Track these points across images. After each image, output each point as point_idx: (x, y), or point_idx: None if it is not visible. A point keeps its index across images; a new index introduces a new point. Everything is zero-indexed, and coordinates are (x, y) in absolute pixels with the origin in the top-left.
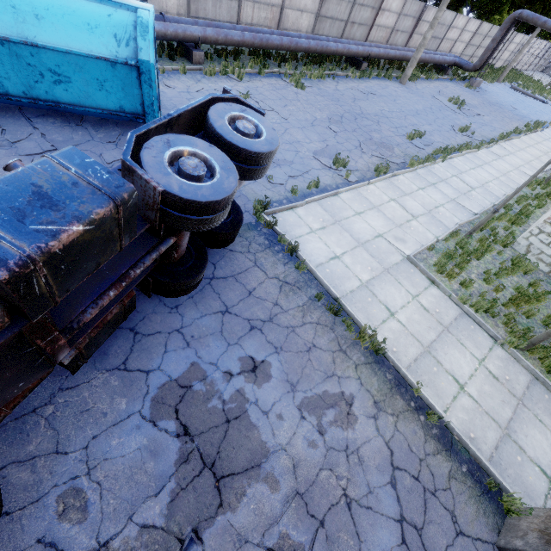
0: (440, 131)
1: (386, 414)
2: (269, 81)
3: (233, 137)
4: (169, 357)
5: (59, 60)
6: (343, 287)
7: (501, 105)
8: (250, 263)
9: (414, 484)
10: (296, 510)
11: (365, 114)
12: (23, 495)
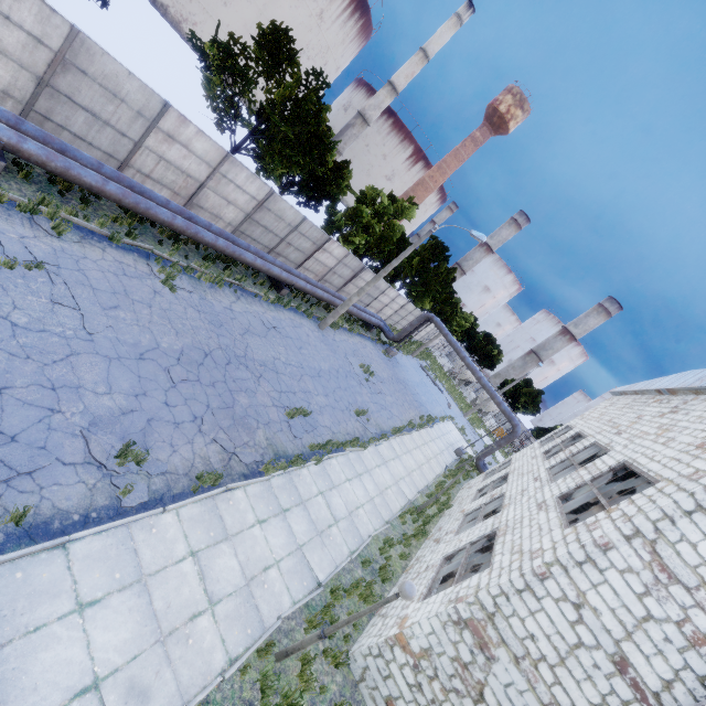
0: (334, 408)
1: None
2: (122, 257)
3: None
4: None
5: None
6: None
7: (407, 385)
8: None
9: None
10: None
11: (248, 359)
12: None
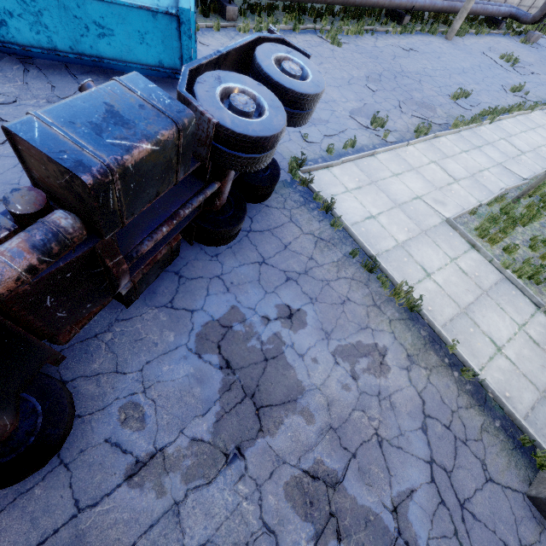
0: (488, 91)
1: (419, 367)
2: (304, 38)
3: (280, 77)
4: (211, 300)
5: (104, 11)
6: (378, 246)
7: None
8: (286, 218)
9: (445, 432)
10: (330, 441)
11: (406, 73)
12: (91, 403)
